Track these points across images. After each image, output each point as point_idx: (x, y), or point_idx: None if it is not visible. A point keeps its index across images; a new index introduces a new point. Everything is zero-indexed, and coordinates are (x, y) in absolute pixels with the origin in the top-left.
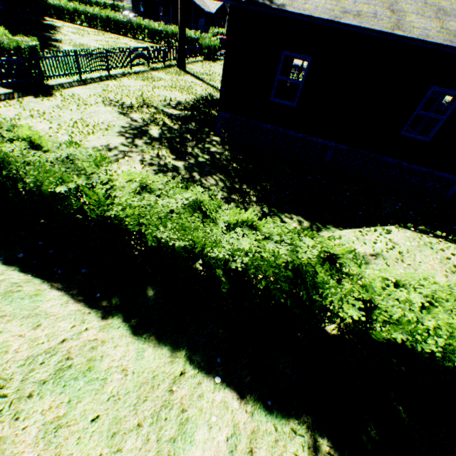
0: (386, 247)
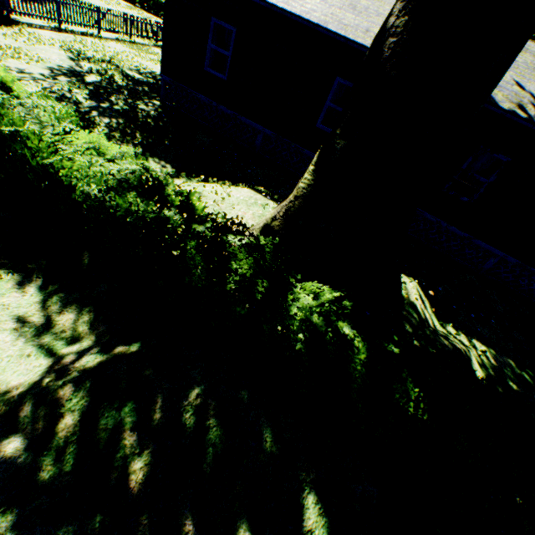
0: (211, 191)
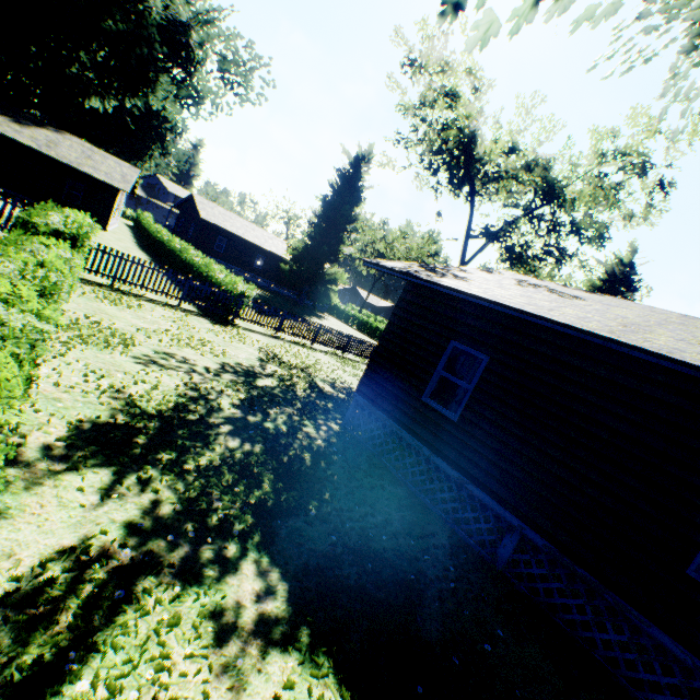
0: None
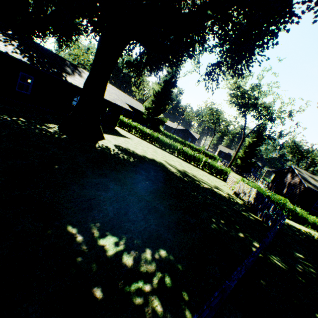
0: None
